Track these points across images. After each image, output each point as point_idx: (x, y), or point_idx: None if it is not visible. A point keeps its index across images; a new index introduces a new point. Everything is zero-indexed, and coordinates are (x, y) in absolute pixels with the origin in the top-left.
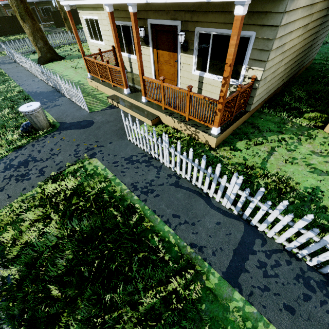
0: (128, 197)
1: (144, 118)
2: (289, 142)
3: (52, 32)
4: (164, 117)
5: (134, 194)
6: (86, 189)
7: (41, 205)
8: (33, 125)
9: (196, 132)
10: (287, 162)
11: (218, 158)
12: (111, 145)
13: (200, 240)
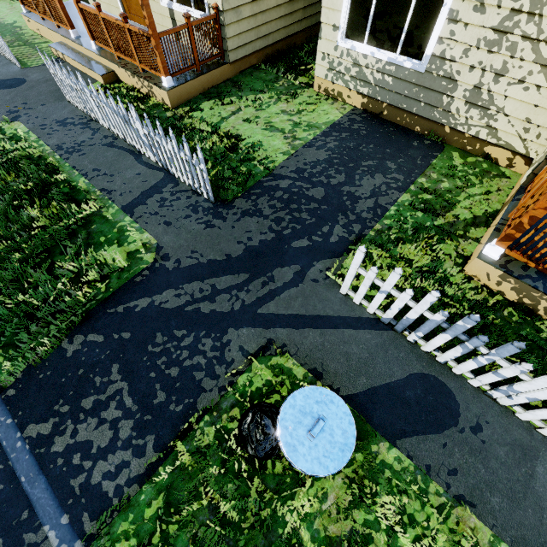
0: (49, 156)
1: (94, 73)
2: (265, 101)
3: None
4: (119, 71)
5: (57, 153)
6: None
7: None
8: None
9: (150, 88)
10: (246, 121)
11: (172, 118)
12: (44, 107)
13: (112, 187)
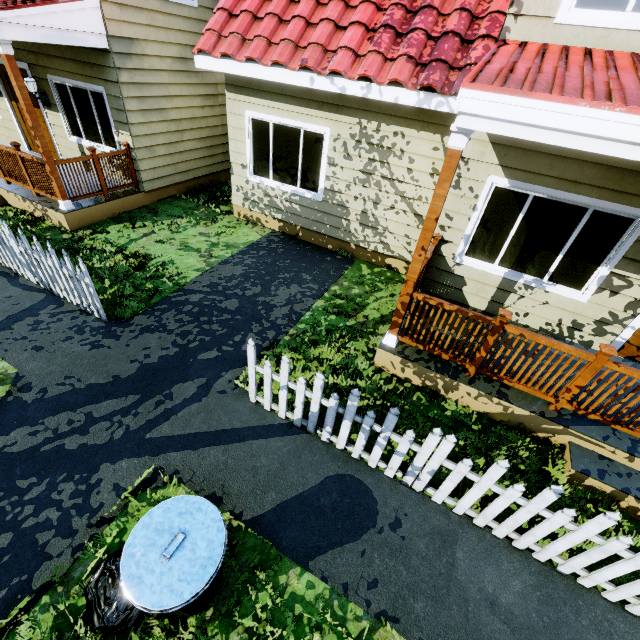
0: None
1: None
2: (182, 225)
3: None
4: (7, 195)
5: None
6: None
7: None
8: None
9: (45, 211)
10: (159, 242)
11: (69, 240)
12: None
13: None
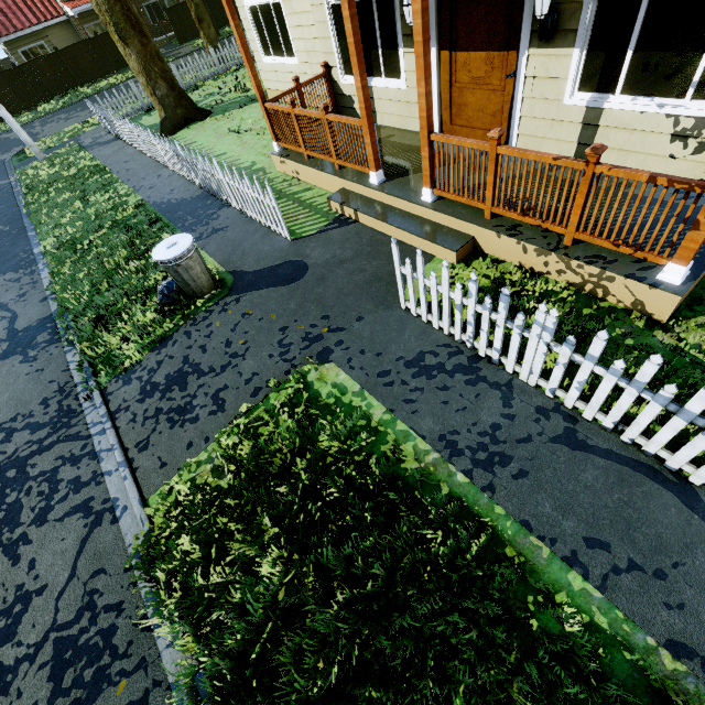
0: (439, 475)
1: (434, 246)
2: None
3: (173, 57)
4: (490, 239)
5: (454, 466)
6: (330, 453)
7: (233, 489)
8: (182, 287)
9: (600, 279)
10: None
11: (686, 353)
12: (363, 325)
13: (699, 635)
